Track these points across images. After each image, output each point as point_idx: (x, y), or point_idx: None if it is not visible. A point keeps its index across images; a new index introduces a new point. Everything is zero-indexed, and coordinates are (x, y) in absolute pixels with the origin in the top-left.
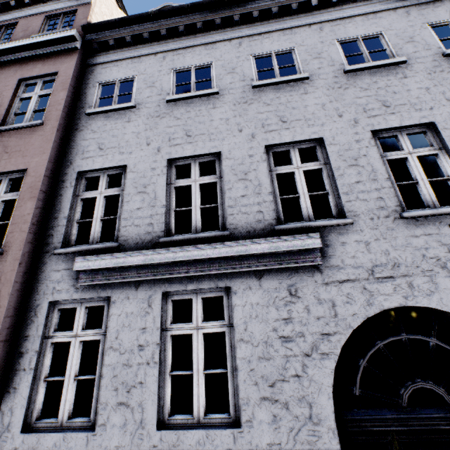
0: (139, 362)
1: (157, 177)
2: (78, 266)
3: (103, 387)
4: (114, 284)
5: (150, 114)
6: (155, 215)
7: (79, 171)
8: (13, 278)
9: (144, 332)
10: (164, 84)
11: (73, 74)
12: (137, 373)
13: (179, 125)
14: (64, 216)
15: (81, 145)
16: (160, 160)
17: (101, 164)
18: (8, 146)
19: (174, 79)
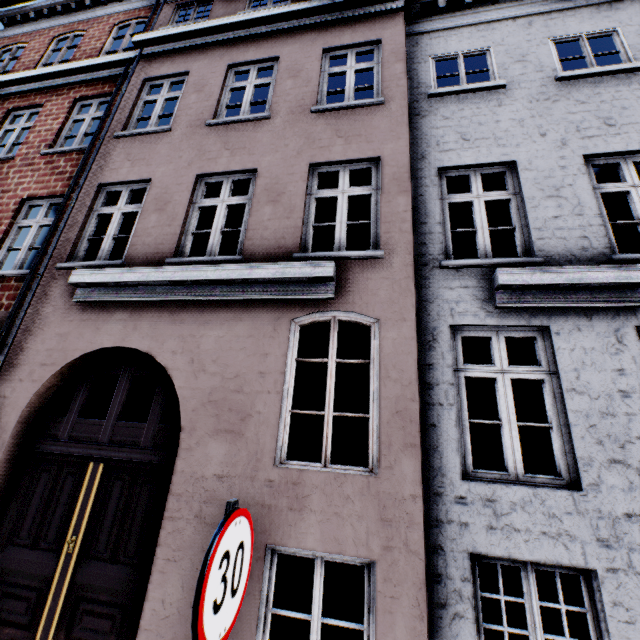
0: (627, 412)
1: (574, 178)
2: (505, 279)
3: (575, 437)
4: (548, 310)
5: (531, 96)
6: (586, 226)
7: (439, 166)
8: (411, 287)
9: (622, 375)
10: (543, 58)
11: (405, 43)
12: (628, 425)
13: (588, 111)
14: (435, 222)
15: (431, 135)
16: (571, 156)
17: (473, 159)
18: (339, 129)
19: (554, 52)
